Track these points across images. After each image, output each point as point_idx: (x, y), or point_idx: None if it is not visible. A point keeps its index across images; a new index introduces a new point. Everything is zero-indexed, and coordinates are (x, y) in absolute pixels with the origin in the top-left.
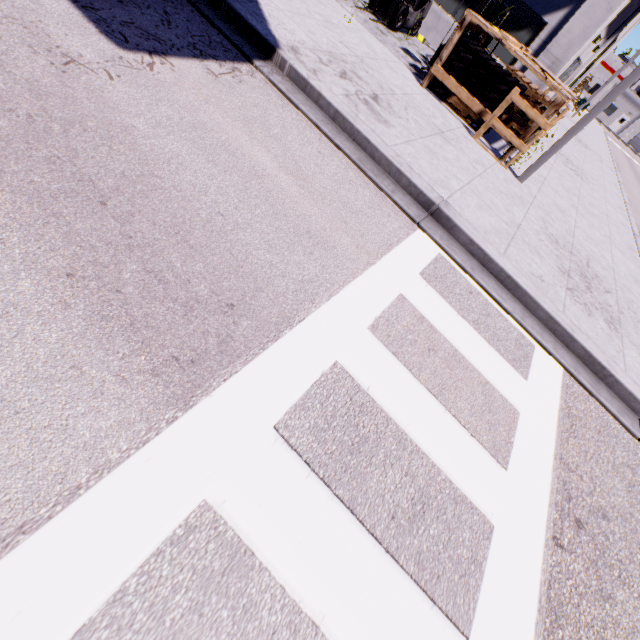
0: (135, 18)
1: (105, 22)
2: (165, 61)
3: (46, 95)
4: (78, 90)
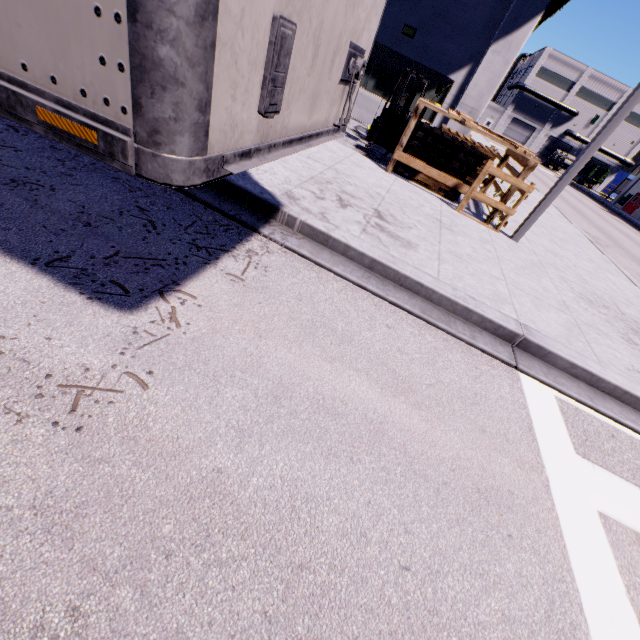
0: (115, 242)
1: (86, 274)
2: (183, 295)
3: (76, 517)
4: (115, 455)
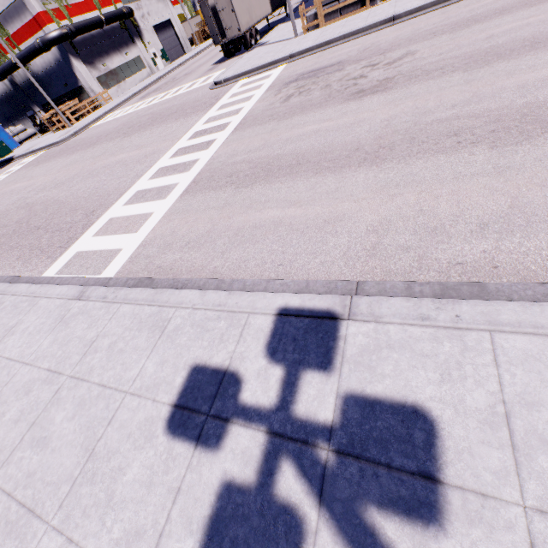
0: None
1: None
2: None
3: None
4: None
